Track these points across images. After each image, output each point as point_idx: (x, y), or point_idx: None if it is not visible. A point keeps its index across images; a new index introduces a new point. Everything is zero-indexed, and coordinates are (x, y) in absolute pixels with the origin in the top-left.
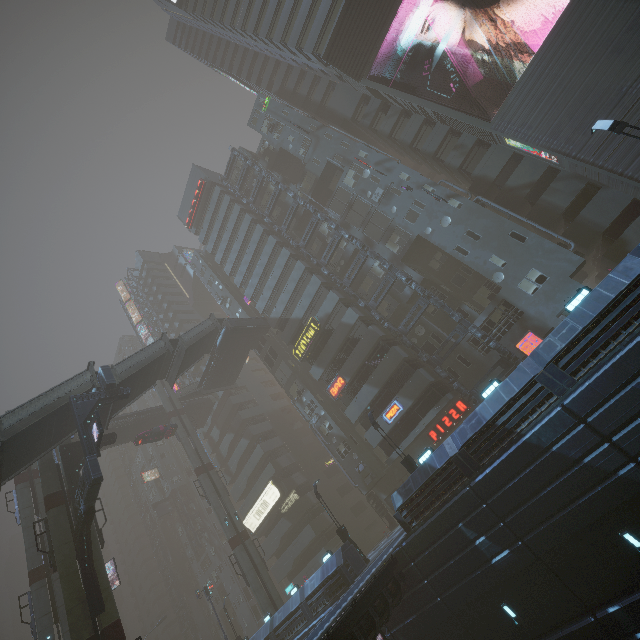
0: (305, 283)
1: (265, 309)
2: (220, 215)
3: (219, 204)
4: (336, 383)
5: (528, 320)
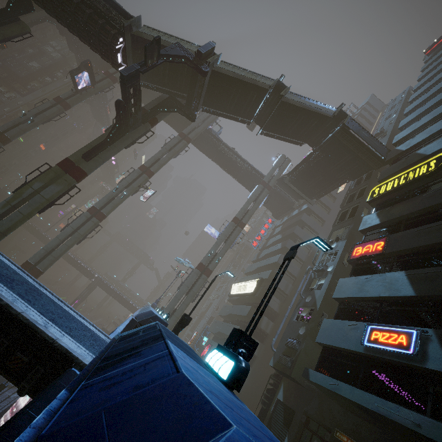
0: None
1: (402, 140)
2: None
3: None
4: (371, 244)
5: None
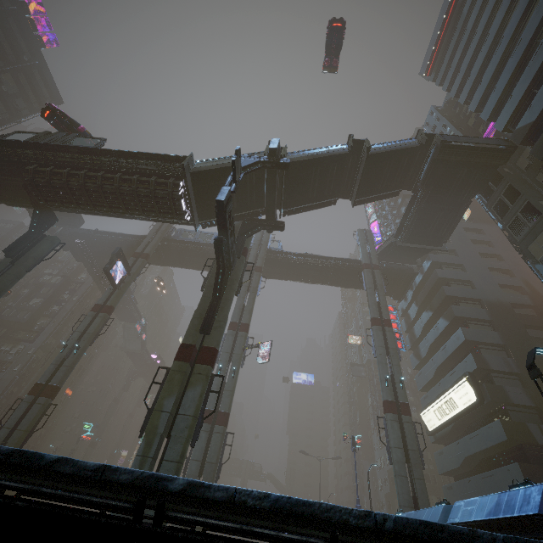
0: None
1: (510, 122)
2: (467, 27)
3: (470, 14)
4: None
5: None
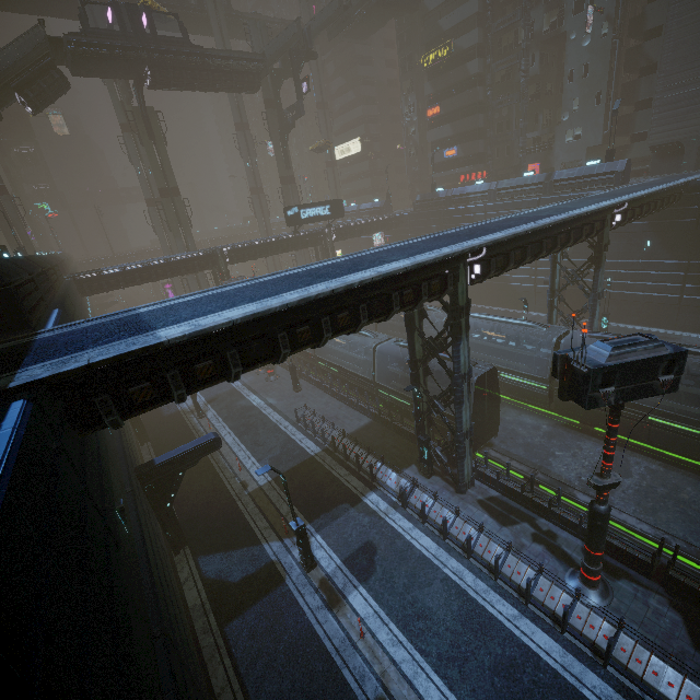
0: None
1: None
2: None
3: None
4: (434, 109)
5: (550, 155)
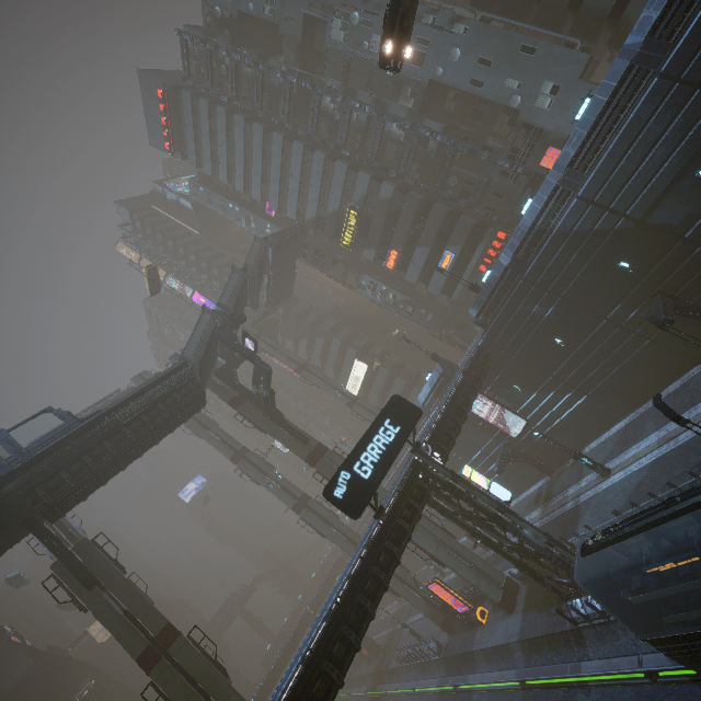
0: (330, 173)
1: (297, 214)
2: (204, 127)
3: (196, 113)
4: (390, 257)
5: (547, 136)
